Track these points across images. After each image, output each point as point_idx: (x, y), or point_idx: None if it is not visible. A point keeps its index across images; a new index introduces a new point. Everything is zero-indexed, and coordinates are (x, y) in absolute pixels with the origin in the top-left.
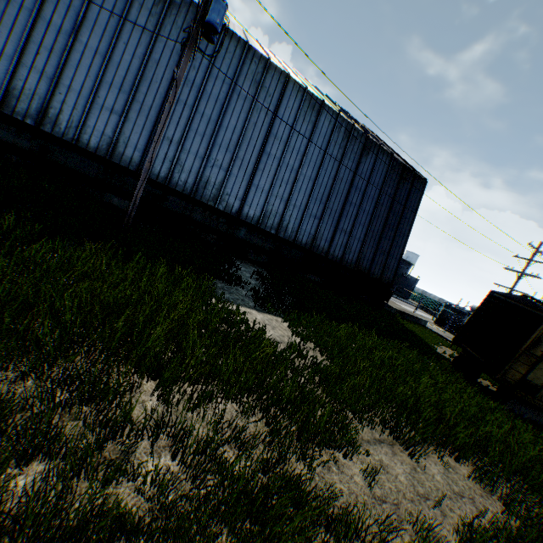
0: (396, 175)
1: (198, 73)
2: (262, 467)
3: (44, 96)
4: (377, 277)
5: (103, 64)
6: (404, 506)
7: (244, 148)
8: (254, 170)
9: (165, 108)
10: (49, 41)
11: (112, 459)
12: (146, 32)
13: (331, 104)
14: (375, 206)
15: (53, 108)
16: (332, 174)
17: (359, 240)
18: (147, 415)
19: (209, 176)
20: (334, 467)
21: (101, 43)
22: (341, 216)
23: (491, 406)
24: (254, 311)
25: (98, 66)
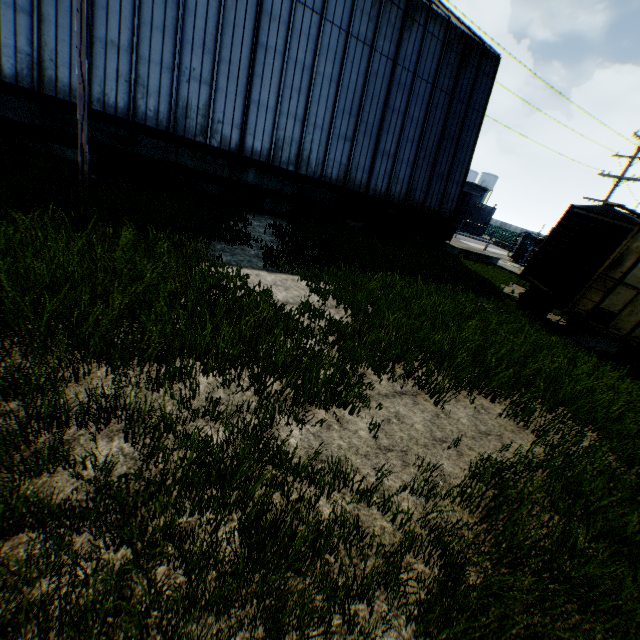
0: (455, 55)
1: None
2: (240, 436)
3: None
4: (434, 211)
5: None
6: (414, 452)
7: (228, 44)
8: (249, 78)
9: None
10: None
11: (38, 451)
12: None
13: None
14: (427, 110)
15: None
16: (362, 68)
17: (408, 164)
18: (82, 402)
19: (187, 97)
20: (336, 425)
21: None
22: (381, 133)
23: (551, 342)
24: (263, 273)
25: None
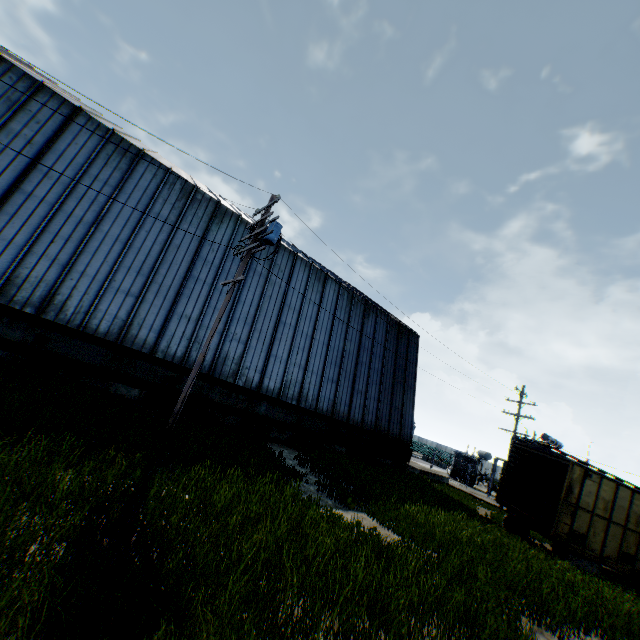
0: (394, 332)
1: (216, 254)
2: None
3: (52, 282)
4: (396, 436)
5: (122, 250)
6: None
7: (262, 320)
8: (271, 340)
9: (184, 287)
10: (68, 229)
11: None
12: (168, 221)
13: (329, 273)
14: (382, 363)
15: (61, 293)
16: (342, 337)
17: (374, 399)
18: None
19: (228, 350)
20: None
21: (123, 231)
22: (356, 377)
23: (566, 567)
24: (340, 511)
25: (118, 251)
